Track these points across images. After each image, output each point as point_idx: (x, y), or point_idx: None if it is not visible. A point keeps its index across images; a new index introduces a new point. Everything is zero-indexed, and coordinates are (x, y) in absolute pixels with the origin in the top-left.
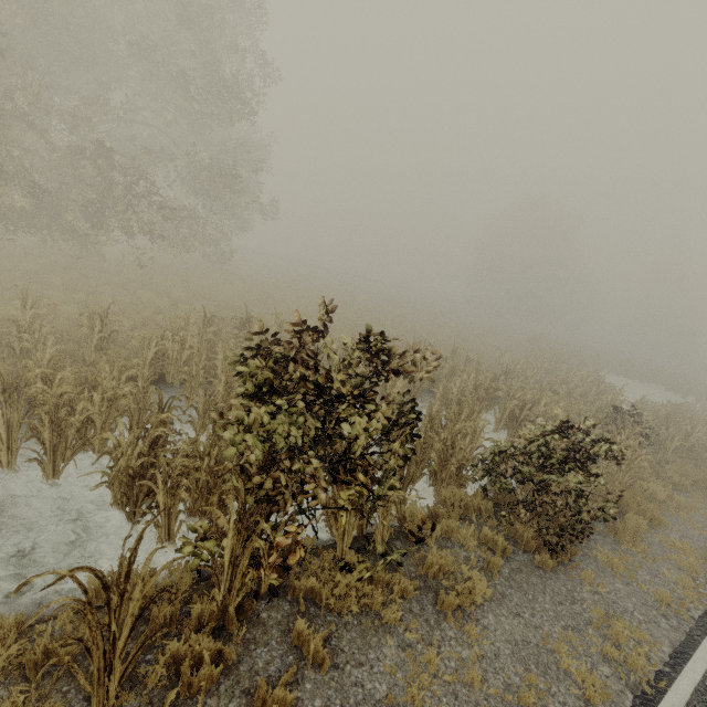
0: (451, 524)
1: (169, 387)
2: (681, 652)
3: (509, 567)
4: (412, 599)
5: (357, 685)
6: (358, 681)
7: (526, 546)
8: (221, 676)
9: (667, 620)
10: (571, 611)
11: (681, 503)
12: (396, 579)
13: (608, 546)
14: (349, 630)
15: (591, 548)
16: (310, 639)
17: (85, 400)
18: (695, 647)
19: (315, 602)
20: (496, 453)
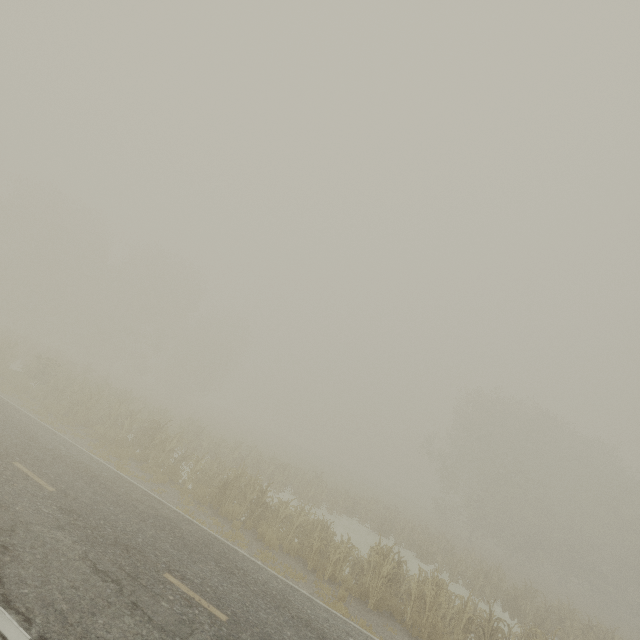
0: None
1: None
2: None
3: None
4: None
5: None
6: None
7: None
8: None
9: None
10: None
11: None
12: None
13: None
14: None
15: None
16: None
17: None
18: None
19: None
20: None
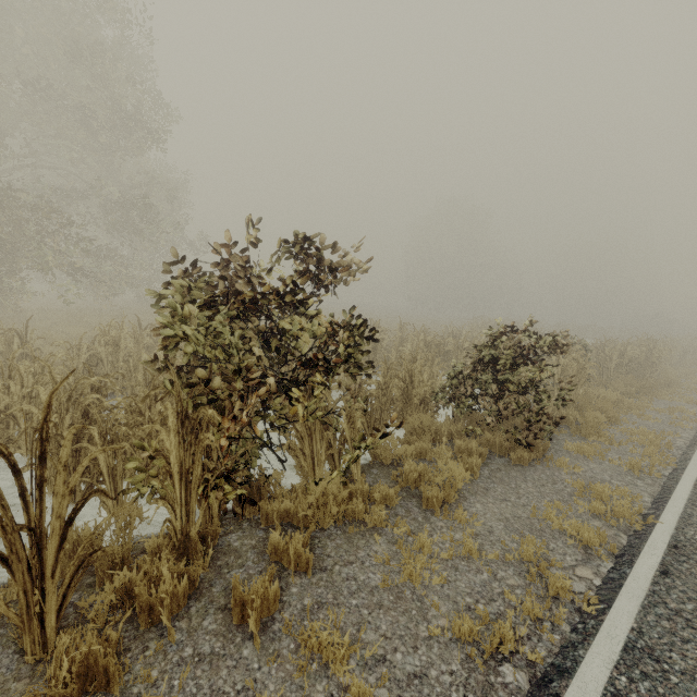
0: (424, 444)
1: (109, 396)
2: (660, 498)
3: (488, 469)
4: (396, 506)
5: (349, 579)
6: (350, 576)
7: (500, 451)
8: (190, 601)
9: (642, 480)
10: (554, 489)
11: (631, 404)
12: (375, 491)
13: (576, 442)
14: (333, 539)
15: (561, 445)
16: (289, 545)
17: (1, 393)
18: (671, 492)
19: (292, 525)
20: (453, 376)
